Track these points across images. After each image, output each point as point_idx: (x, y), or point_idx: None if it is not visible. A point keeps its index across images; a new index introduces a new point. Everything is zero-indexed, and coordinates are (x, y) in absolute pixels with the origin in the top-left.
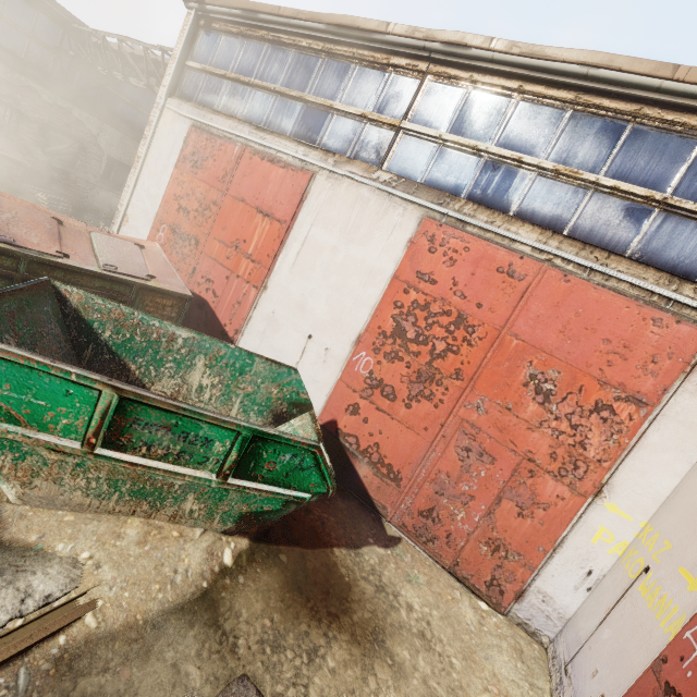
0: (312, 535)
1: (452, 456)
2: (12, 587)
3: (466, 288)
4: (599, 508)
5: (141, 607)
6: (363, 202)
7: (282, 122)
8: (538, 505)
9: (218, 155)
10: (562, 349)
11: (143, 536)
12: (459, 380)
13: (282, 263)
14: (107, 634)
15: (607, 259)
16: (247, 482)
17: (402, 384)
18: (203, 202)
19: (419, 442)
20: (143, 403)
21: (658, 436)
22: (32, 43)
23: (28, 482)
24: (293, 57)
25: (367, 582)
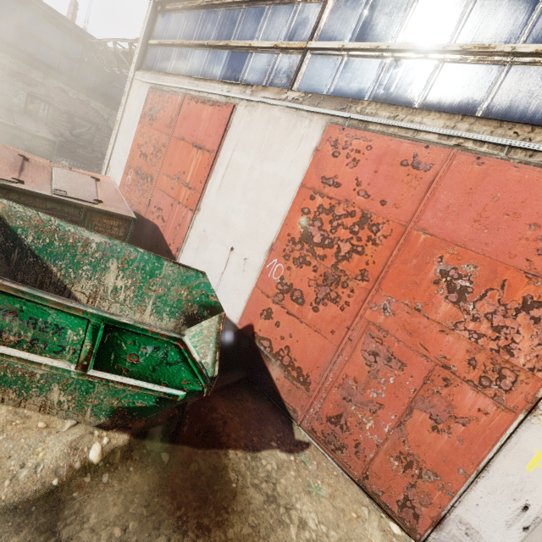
0: (208, 434)
1: (359, 361)
2: None
3: (369, 186)
4: (534, 427)
5: None
6: (274, 121)
7: (213, 70)
8: (456, 419)
9: (166, 106)
10: (478, 239)
11: (2, 425)
12: (364, 281)
13: (211, 186)
14: None
15: (530, 133)
16: (111, 375)
17: (309, 288)
18: (156, 146)
19: (326, 346)
20: None
21: None
22: (61, 56)
23: None
24: (221, 14)
25: (257, 490)
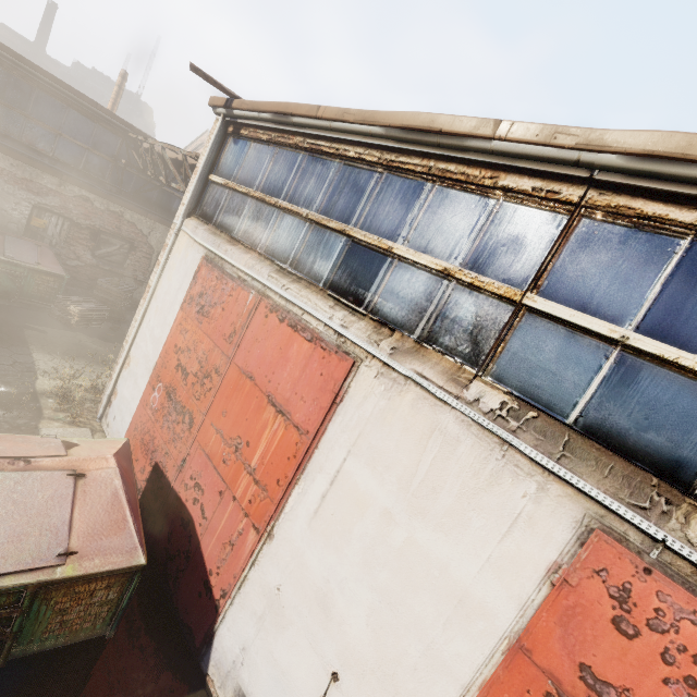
0: None
1: None
2: None
3: None
4: None
5: None
6: (444, 439)
7: (315, 263)
8: None
9: (227, 302)
10: None
11: None
12: None
13: (298, 502)
14: None
15: None
16: None
17: None
18: (204, 364)
19: None
20: None
21: None
22: (90, 154)
23: None
24: (335, 171)
25: None
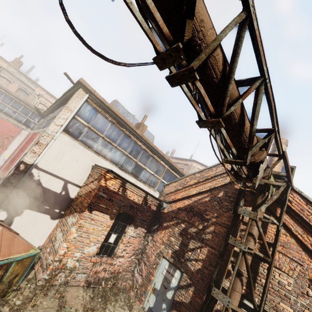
0: None
1: None
2: None
3: None
4: (6, 151)
5: None
6: None
7: None
8: None
9: None
10: (1, 129)
11: None
12: None
13: None
14: None
15: (9, 118)
16: None
17: None
18: None
19: None
20: None
21: (15, 141)
22: None
23: None
24: None
25: None
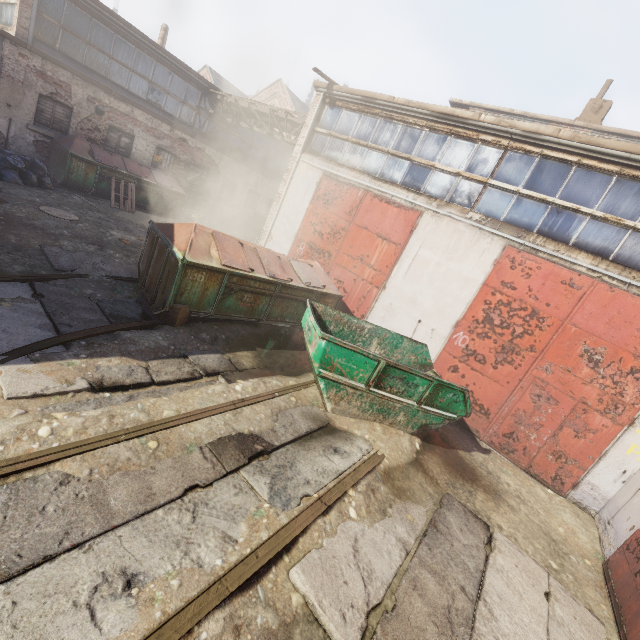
0: (443, 442)
1: (527, 400)
2: (354, 445)
3: (538, 293)
4: (632, 433)
5: (398, 459)
6: (459, 233)
7: (393, 174)
8: (589, 431)
9: (345, 196)
10: (608, 334)
11: (383, 431)
12: (532, 352)
13: (397, 271)
14: (393, 467)
15: None
16: (429, 408)
17: (490, 354)
18: (333, 228)
19: (503, 391)
20: (394, 367)
21: None
22: (183, 106)
23: (338, 403)
24: (401, 129)
25: (481, 469)
